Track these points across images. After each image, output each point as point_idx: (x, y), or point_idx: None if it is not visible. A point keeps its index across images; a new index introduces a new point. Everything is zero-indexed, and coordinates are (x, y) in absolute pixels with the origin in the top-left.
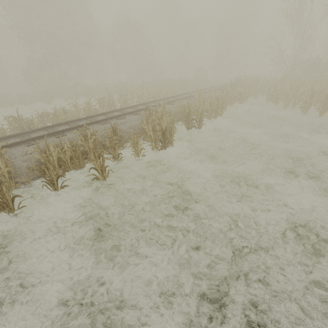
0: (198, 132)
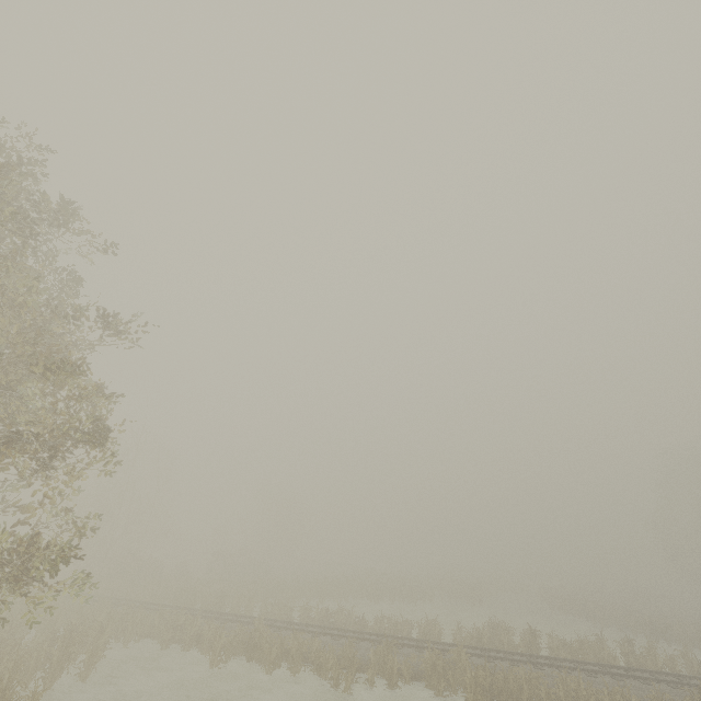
0: None
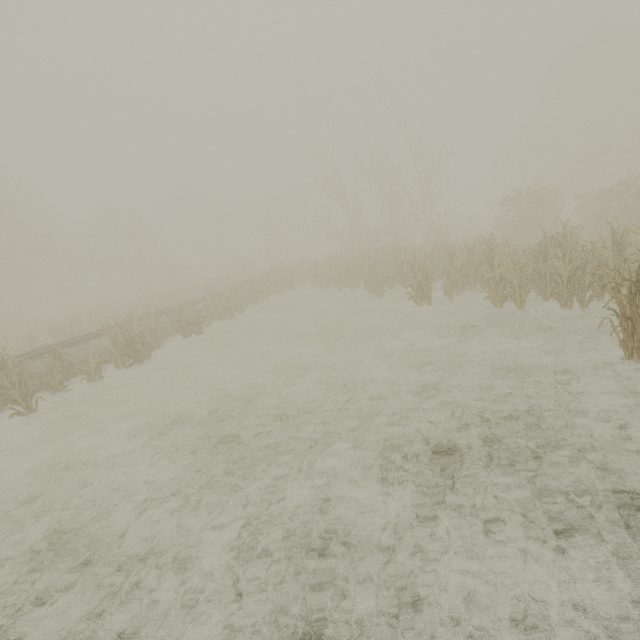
0: (201, 339)
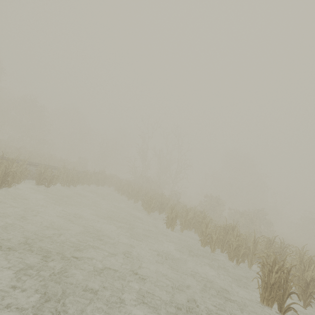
0: (45, 190)
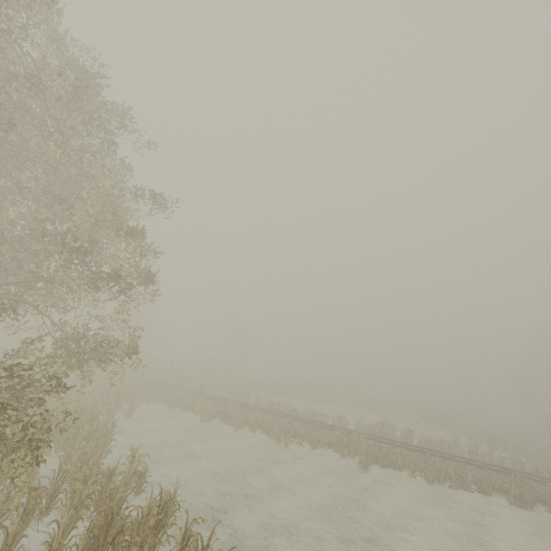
0: None
